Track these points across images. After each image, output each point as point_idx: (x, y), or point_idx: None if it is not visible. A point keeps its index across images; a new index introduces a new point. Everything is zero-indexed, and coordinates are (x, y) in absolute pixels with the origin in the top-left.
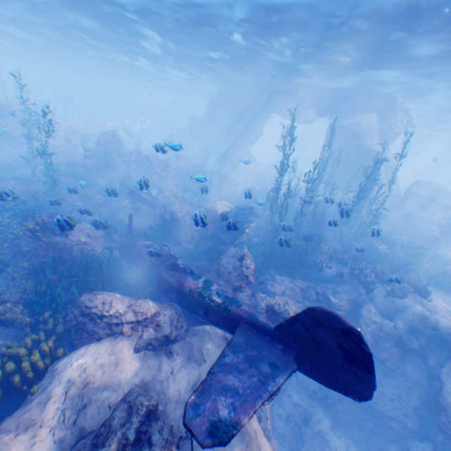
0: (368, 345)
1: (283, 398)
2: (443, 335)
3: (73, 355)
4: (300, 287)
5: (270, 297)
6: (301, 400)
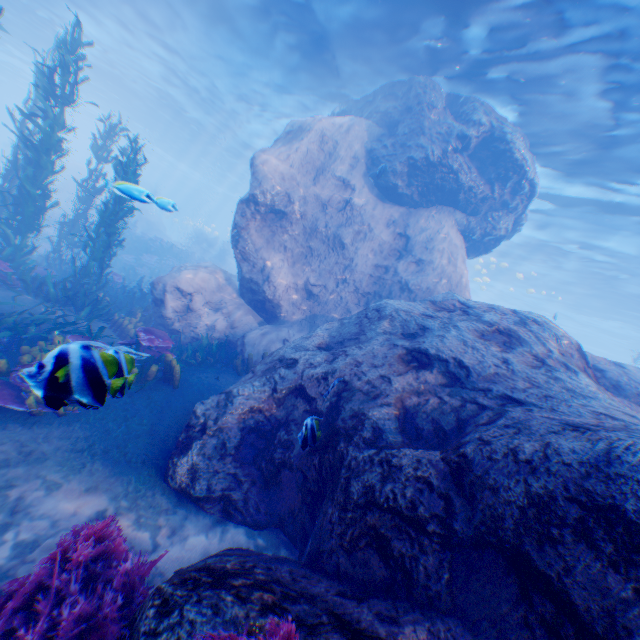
0: None
1: None
2: None
3: None
4: None
5: None
6: None
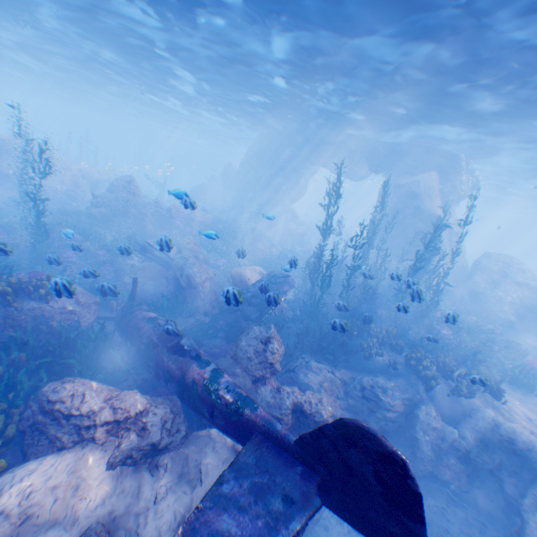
0: (427, 461)
1: (317, 530)
2: (522, 451)
3: (18, 472)
4: (342, 378)
5: (301, 393)
6: (341, 534)
